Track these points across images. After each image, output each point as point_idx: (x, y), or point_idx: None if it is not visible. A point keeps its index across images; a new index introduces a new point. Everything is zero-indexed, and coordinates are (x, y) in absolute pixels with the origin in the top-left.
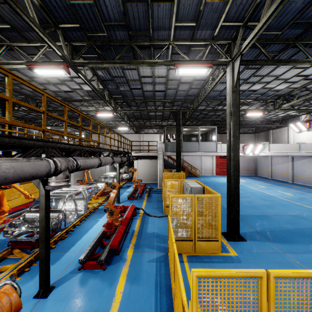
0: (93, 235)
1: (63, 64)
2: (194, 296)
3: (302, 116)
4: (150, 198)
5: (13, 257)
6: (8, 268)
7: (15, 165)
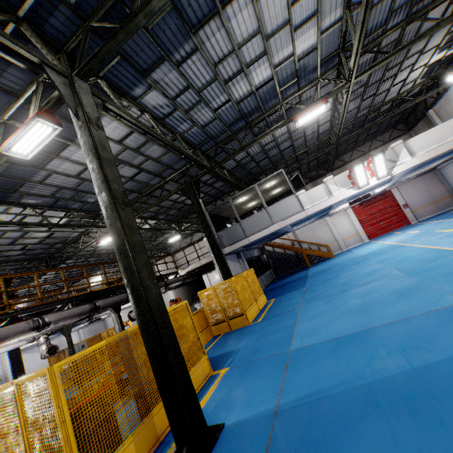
0: None
1: None
2: None
3: None
4: None
5: None
6: None
7: None
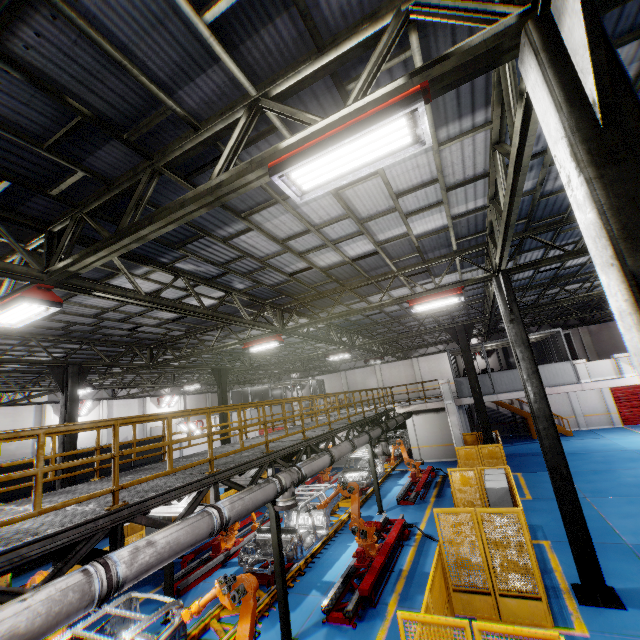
0: (341, 572)
1: (274, 335)
2: (403, 639)
3: None
4: (441, 501)
5: None
6: None
7: (252, 495)
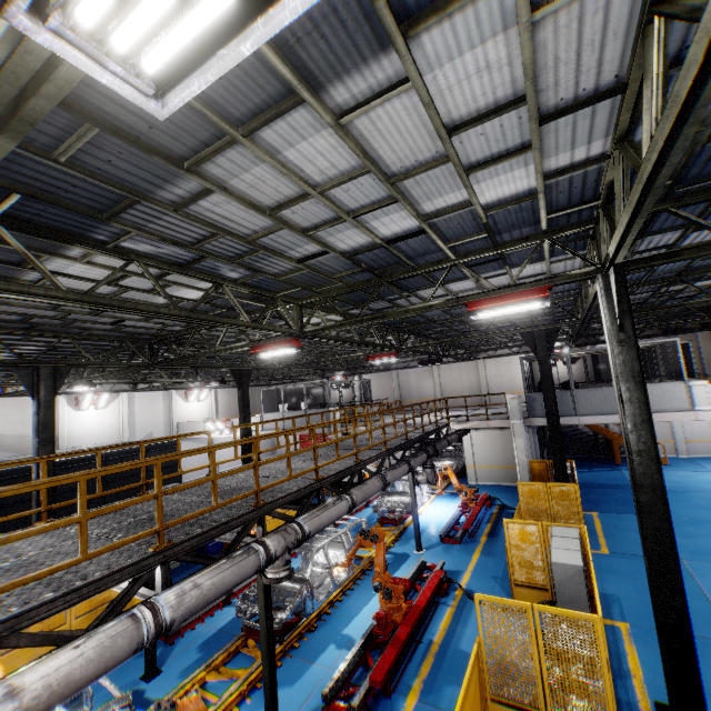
0: (357, 633)
1: (290, 338)
2: None
3: None
4: (494, 542)
5: (247, 652)
6: (239, 675)
7: (217, 579)
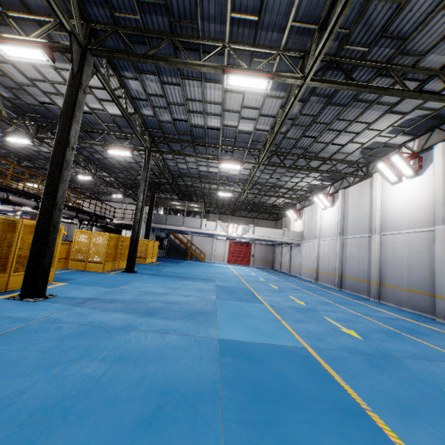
0: None
1: (29, 136)
2: None
3: (298, 204)
4: None
5: None
6: None
7: None
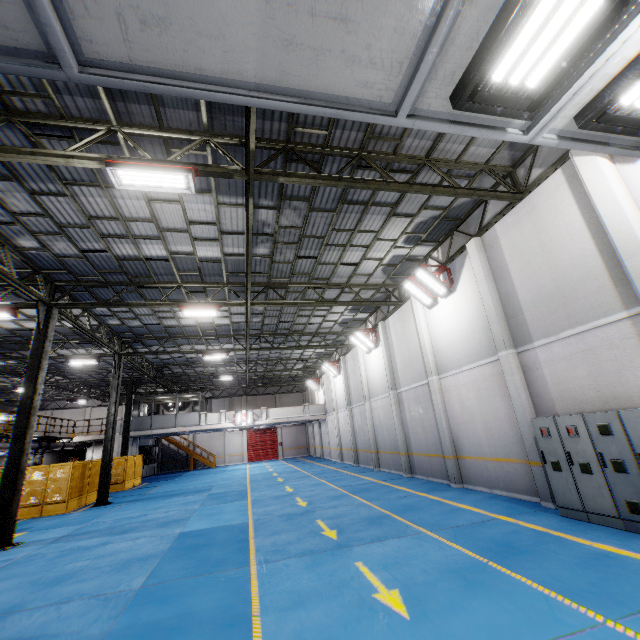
0: None
1: None
2: None
3: (317, 371)
4: None
5: None
6: None
7: None
